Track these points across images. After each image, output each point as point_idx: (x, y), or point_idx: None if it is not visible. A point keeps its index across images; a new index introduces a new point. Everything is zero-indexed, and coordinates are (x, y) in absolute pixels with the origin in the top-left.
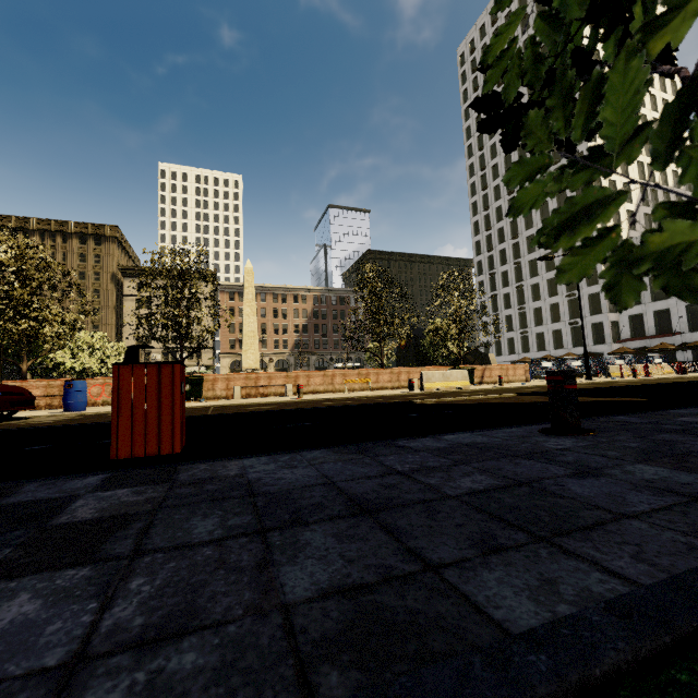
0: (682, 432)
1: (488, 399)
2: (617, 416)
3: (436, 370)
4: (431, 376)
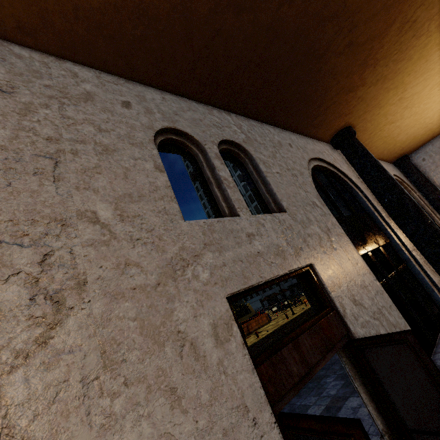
0: (297, 394)
1: None
2: None
3: None
4: None
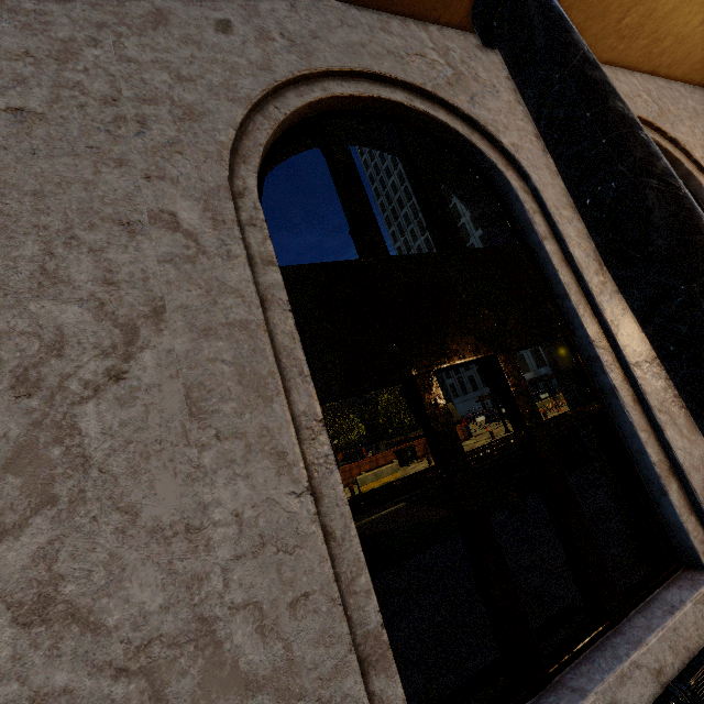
0: None
1: (376, 522)
2: (378, 577)
3: (383, 456)
4: (365, 479)
